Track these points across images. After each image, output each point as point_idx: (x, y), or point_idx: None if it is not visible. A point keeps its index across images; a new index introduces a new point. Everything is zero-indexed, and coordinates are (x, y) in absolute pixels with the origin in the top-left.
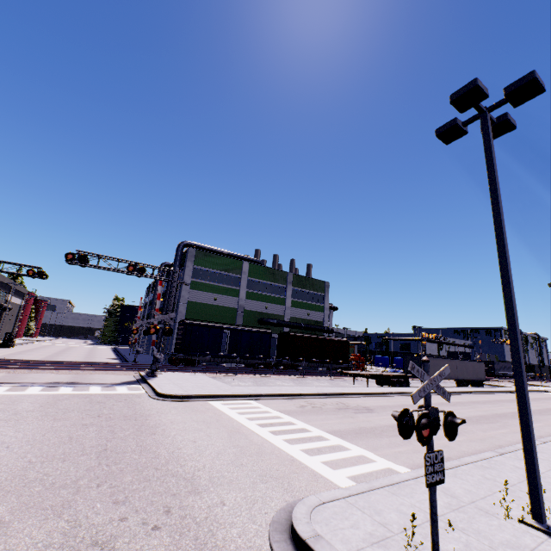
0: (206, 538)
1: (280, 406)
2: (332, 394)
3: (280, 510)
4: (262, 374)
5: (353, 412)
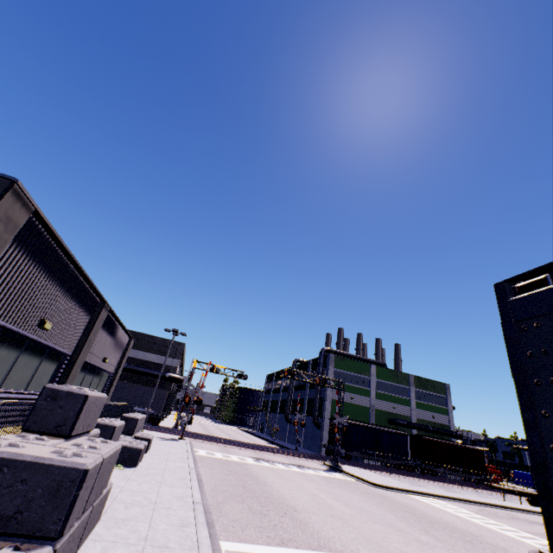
0: (505, 549)
1: (462, 507)
2: (495, 505)
3: (528, 550)
4: (409, 475)
5: (527, 522)
